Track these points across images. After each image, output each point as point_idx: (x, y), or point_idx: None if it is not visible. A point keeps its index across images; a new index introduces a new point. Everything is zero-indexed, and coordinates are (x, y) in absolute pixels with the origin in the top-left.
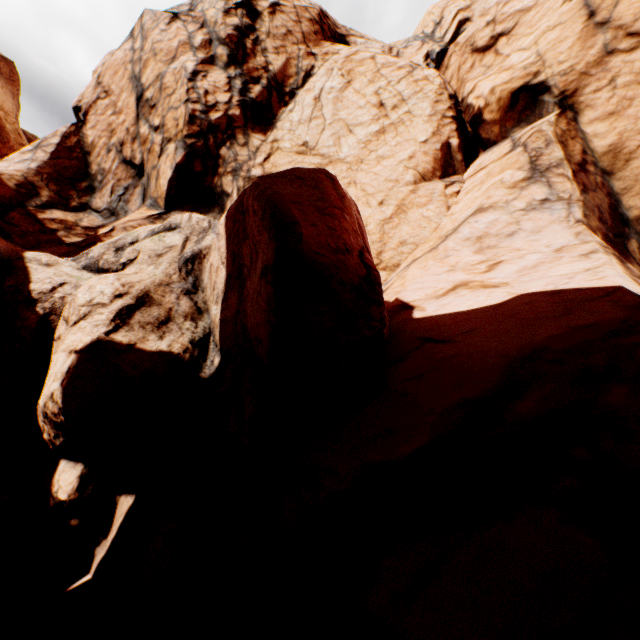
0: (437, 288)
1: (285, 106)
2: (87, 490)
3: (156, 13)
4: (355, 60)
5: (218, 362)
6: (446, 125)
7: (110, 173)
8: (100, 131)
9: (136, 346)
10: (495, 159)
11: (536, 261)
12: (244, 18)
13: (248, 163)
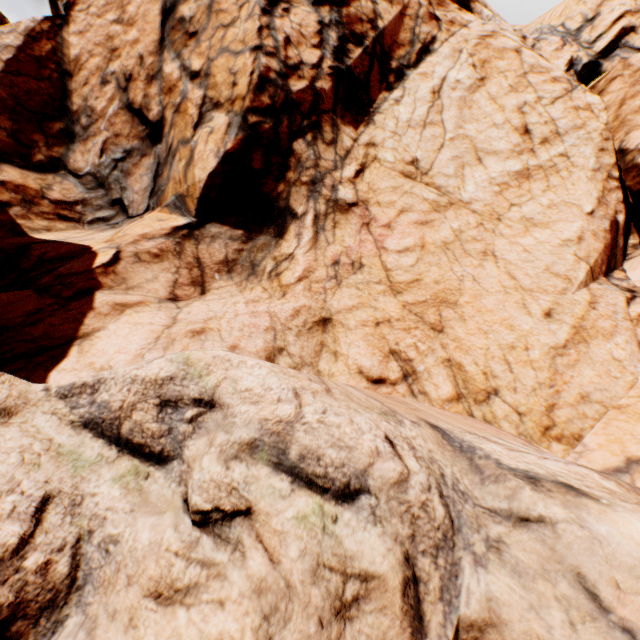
0: None
1: (388, 90)
2: None
3: None
4: (493, 46)
5: None
6: (612, 190)
7: (102, 118)
8: (92, 43)
9: None
10: None
11: None
12: None
13: (332, 173)
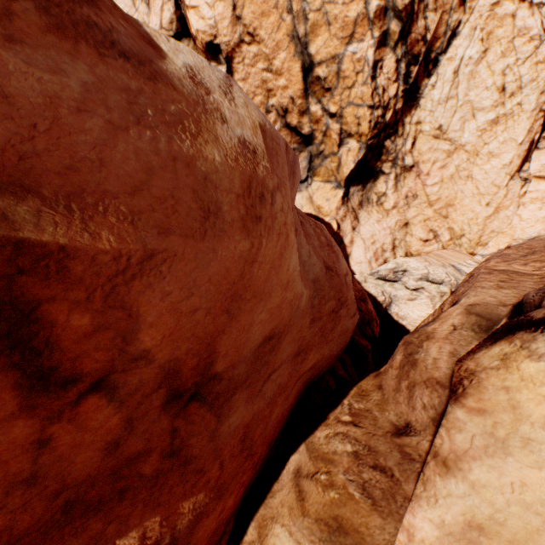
0: None
1: (427, 77)
2: None
3: None
4: (498, 16)
5: None
6: (538, 120)
7: None
8: (253, 87)
9: None
10: None
11: None
12: None
13: (401, 150)
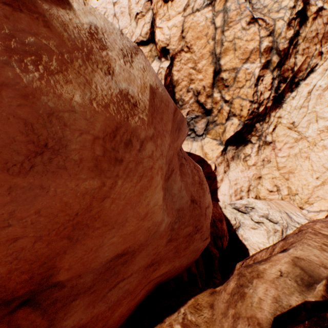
0: None
1: (290, 92)
2: None
3: (240, 4)
4: None
5: None
6: None
7: (187, 104)
8: (183, 76)
9: None
10: None
11: None
12: (296, 26)
13: (265, 131)
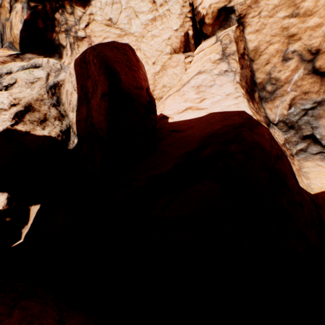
0: (179, 109)
1: None
2: (12, 204)
3: None
4: None
5: (77, 141)
6: (187, 22)
7: None
8: None
9: (30, 133)
10: (208, 46)
11: (218, 99)
12: None
13: (75, 27)
